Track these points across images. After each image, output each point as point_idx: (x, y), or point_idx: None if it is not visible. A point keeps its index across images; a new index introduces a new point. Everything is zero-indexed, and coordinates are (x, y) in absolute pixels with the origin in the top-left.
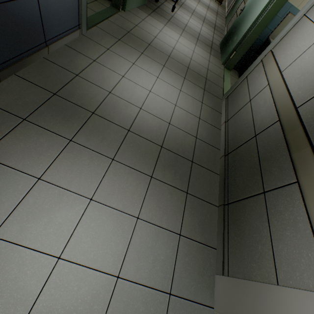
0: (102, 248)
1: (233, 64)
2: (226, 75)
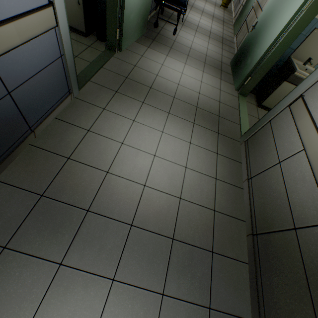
0: None
1: (249, 89)
2: (241, 105)
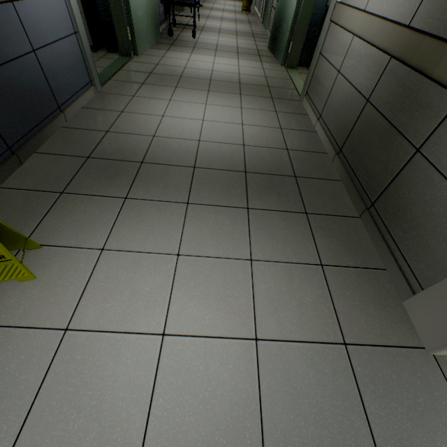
0: (218, 308)
1: (296, 58)
2: (293, 75)
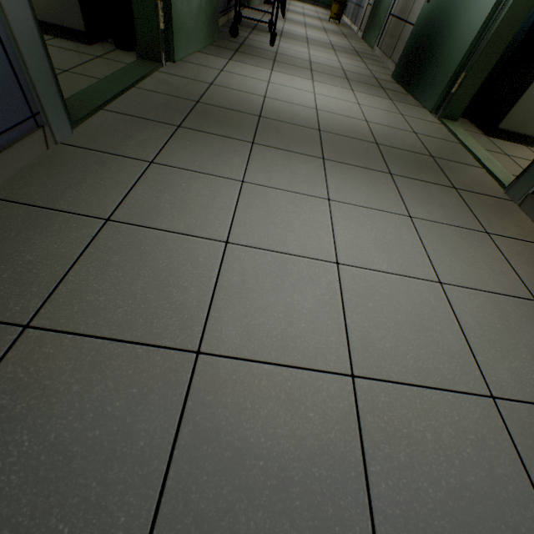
0: None
1: (463, 102)
2: (459, 134)
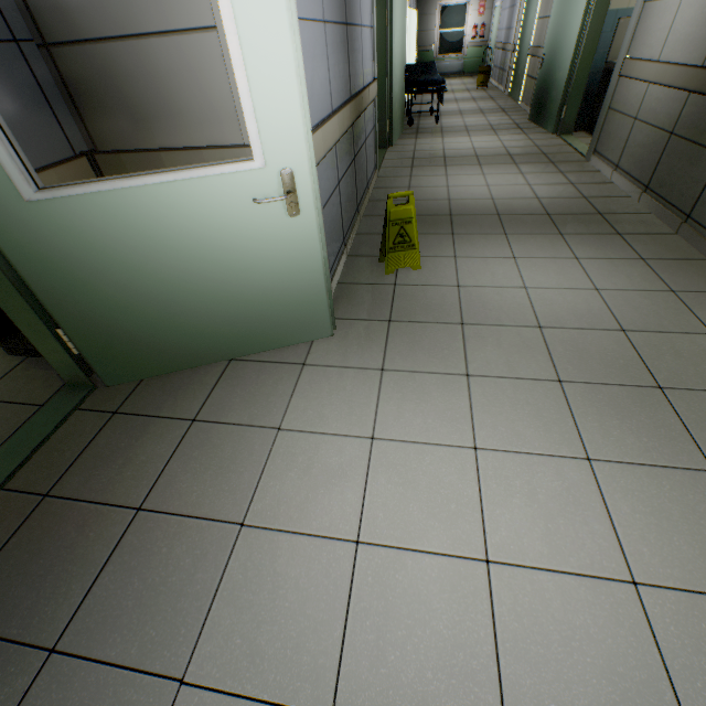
0: (559, 278)
1: (571, 122)
2: (569, 140)
